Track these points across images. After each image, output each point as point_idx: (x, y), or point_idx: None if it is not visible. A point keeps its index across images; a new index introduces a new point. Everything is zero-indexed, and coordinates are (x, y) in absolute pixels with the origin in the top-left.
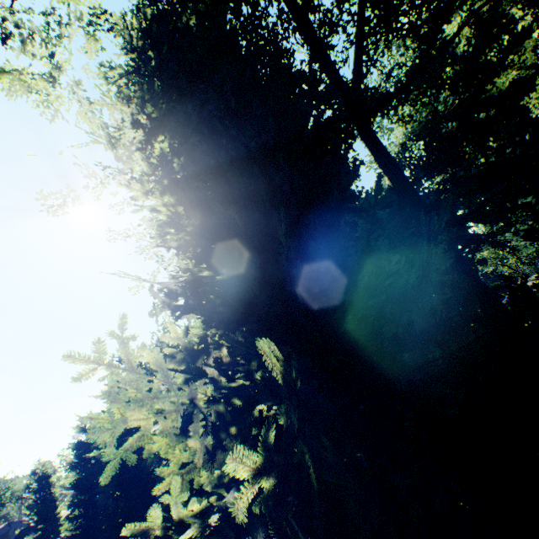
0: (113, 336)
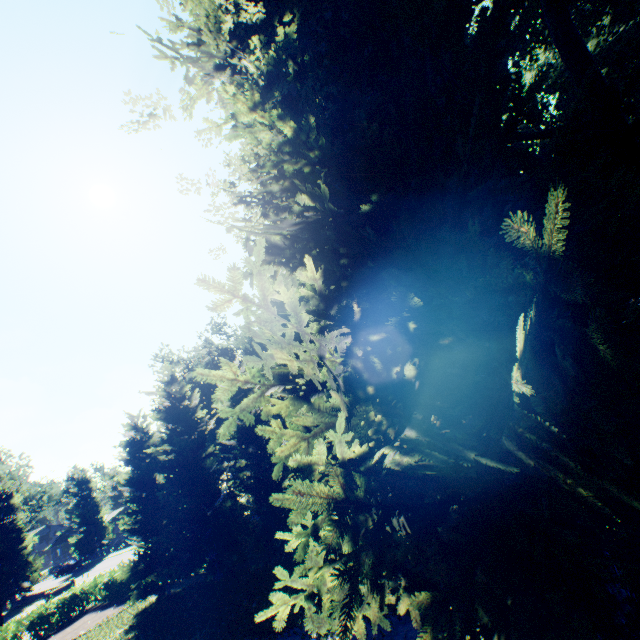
0: (248, 264)
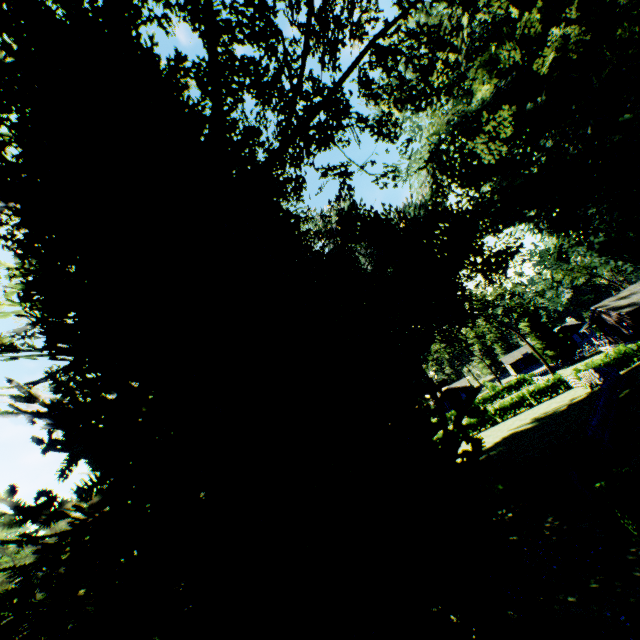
0: None
